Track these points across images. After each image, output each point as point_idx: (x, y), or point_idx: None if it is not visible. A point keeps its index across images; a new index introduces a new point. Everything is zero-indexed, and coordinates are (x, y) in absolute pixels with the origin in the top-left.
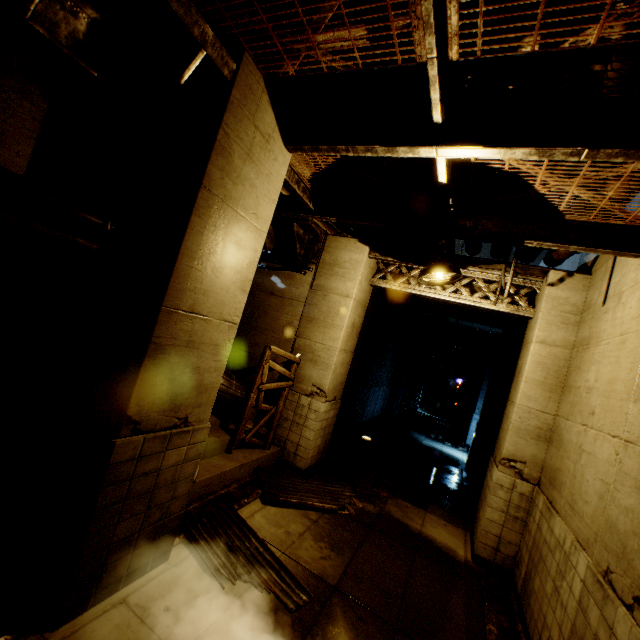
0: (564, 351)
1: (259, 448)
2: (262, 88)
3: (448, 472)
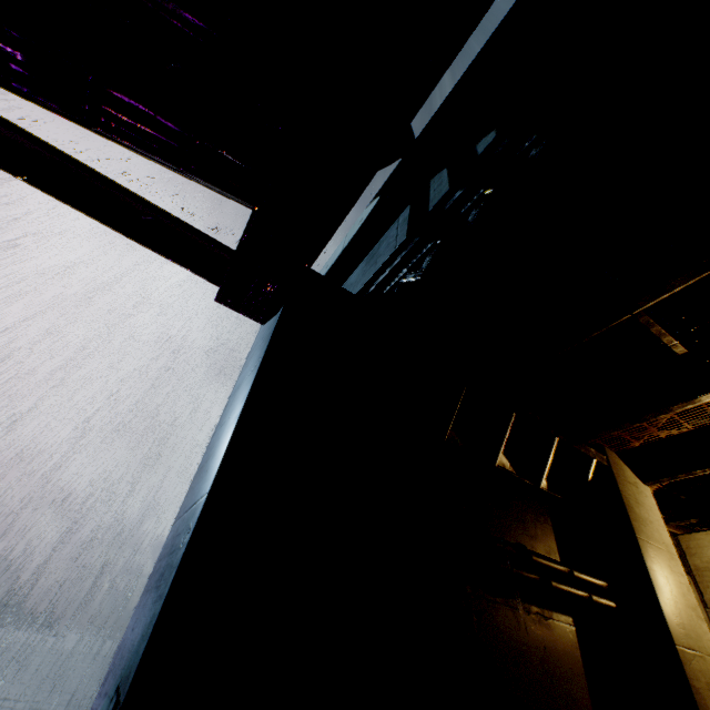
0: None
1: None
2: (617, 458)
3: None
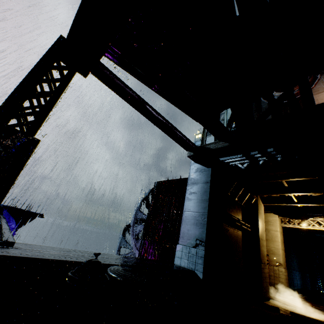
0: None
1: None
2: (259, 198)
3: None
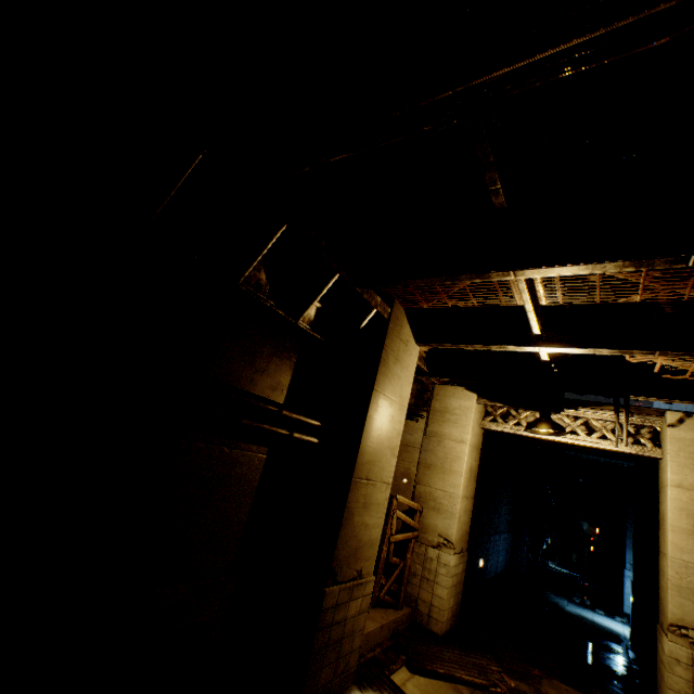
0: None
1: (391, 607)
2: (403, 314)
3: (608, 650)
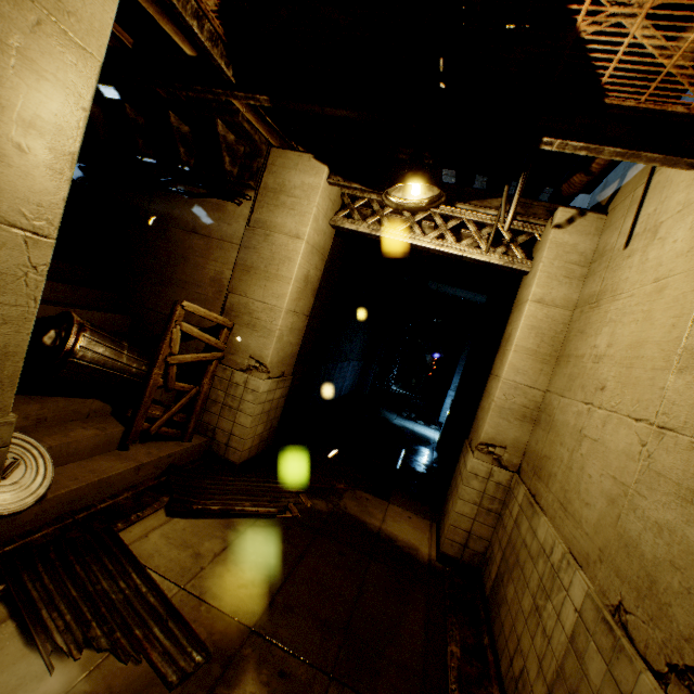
0: (564, 313)
1: (175, 440)
2: None
3: (418, 454)
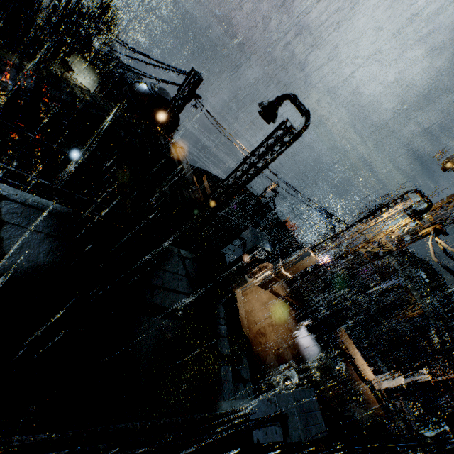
0: None
1: None
2: None
3: None
